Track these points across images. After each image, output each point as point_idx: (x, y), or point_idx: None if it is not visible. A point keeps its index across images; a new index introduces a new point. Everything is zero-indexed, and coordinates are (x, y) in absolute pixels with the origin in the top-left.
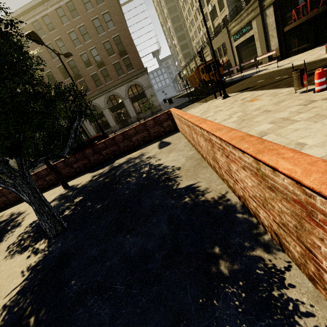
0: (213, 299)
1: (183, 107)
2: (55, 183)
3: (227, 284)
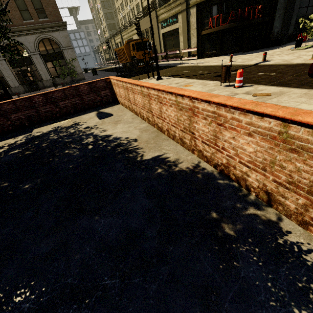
0: (233, 261)
1: None
2: None
3: (238, 244)
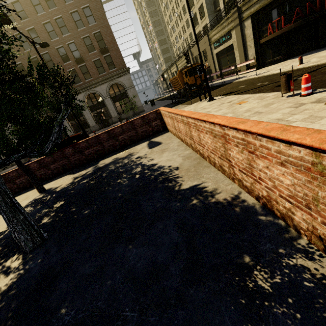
0: (261, 324)
1: None
2: (28, 186)
3: (272, 302)
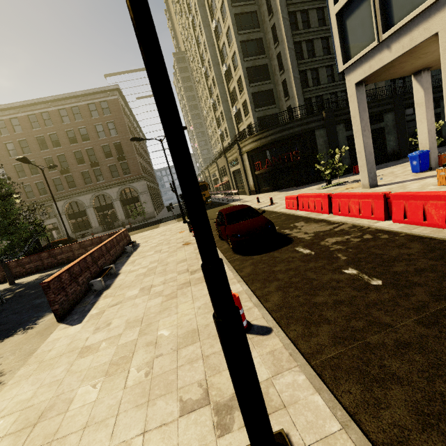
0: None
1: (165, 221)
2: (2, 281)
3: None
